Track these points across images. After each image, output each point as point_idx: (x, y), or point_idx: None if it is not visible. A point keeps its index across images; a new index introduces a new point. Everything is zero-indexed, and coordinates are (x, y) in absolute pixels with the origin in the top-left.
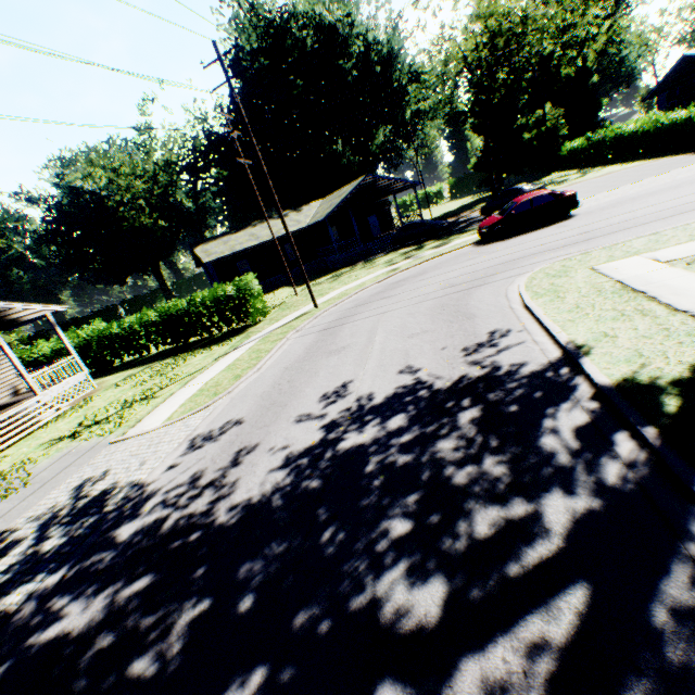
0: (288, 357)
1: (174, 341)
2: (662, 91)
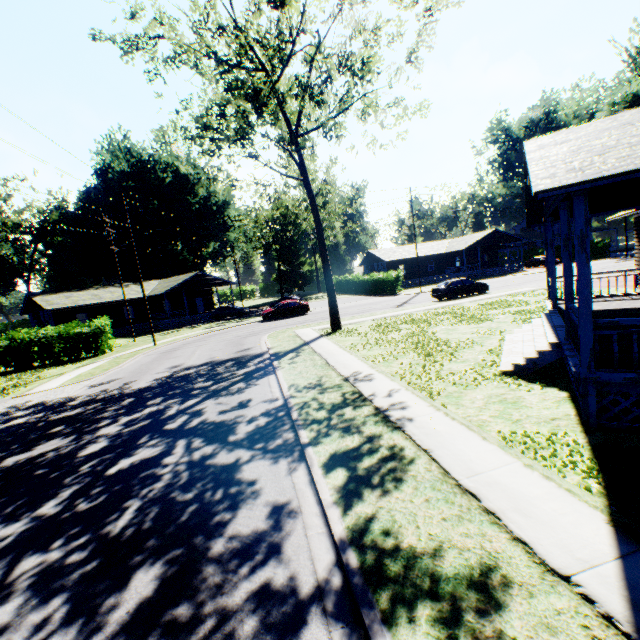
0: (141, 362)
1: (17, 363)
2: (365, 264)
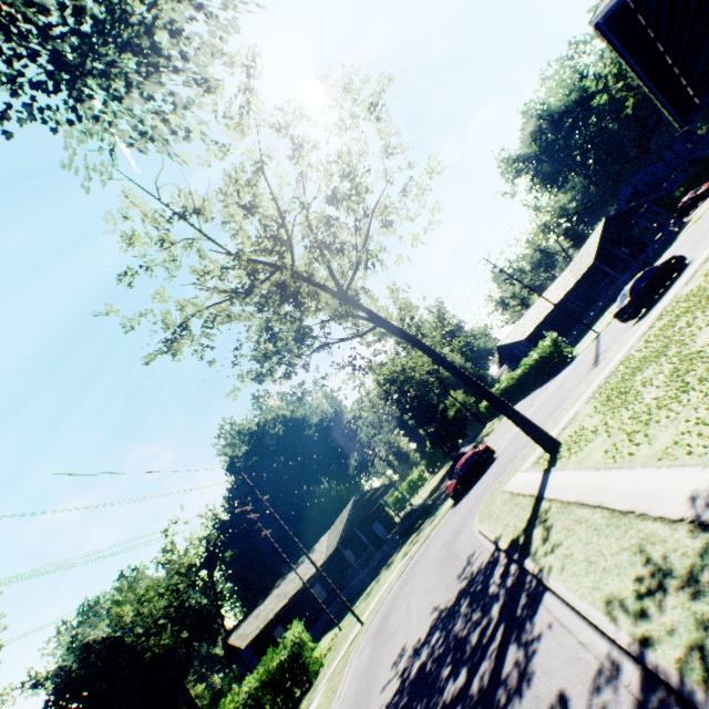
0: (358, 670)
1: None
2: (504, 361)
